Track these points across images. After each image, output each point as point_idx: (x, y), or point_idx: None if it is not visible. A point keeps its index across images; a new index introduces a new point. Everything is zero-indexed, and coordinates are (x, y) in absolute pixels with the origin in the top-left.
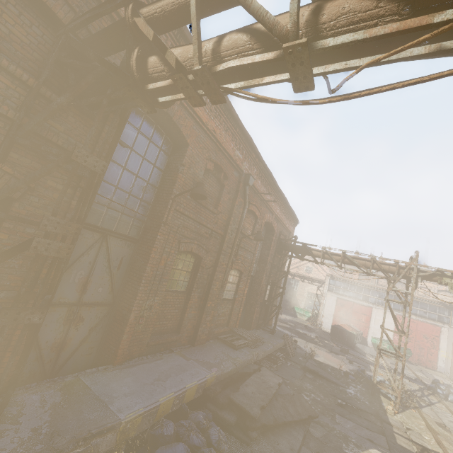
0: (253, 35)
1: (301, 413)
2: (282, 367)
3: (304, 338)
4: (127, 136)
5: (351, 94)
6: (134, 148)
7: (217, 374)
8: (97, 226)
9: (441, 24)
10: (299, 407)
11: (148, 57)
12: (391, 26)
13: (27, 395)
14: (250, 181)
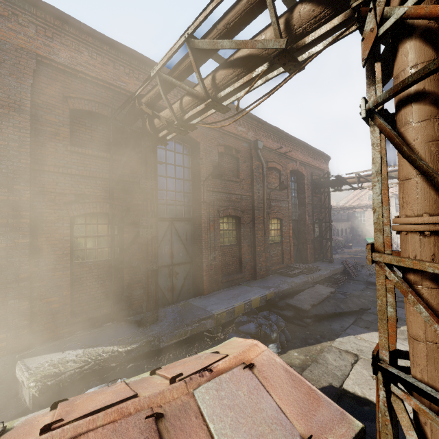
0: (194, 96)
1: (352, 307)
2: (344, 286)
3: None
4: (160, 157)
5: (244, 109)
6: (167, 162)
7: (275, 291)
8: (165, 218)
9: (256, 76)
10: (350, 304)
11: (153, 120)
12: (241, 81)
13: (165, 309)
14: (259, 145)
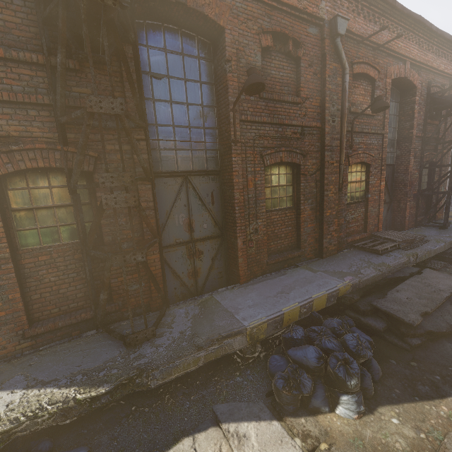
0: None
1: None
2: None
3: None
4: (157, 65)
5: None
6: (171, 74)
7: (353, 283)
8: (175, 172)
9: None
10: None
11: None
12: None
13: (177, 309)
14: (340, 27)
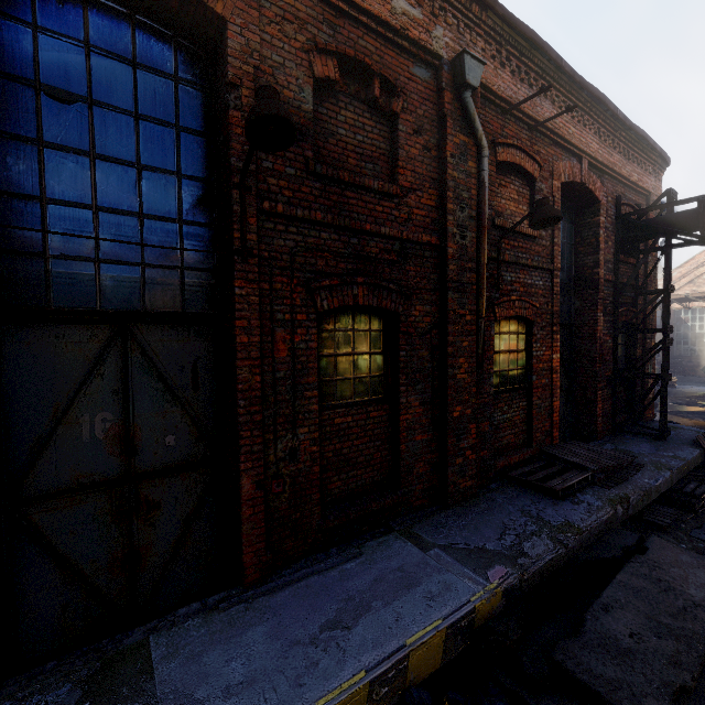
0: None
1: None
2: None
3: None
4: (59, 71)
5: None
6: (98, 98)
7: (507, 585)
8: (90, 311)
9: None
10: None
11: None
12: None
13: None
14: (471, 73)
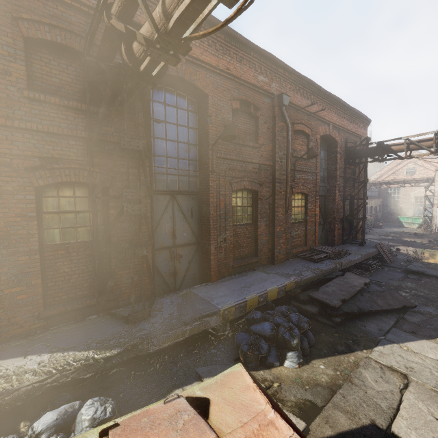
0: None
1: (393, 304)
2: (377, 273)
3: (411, 245)
4: (158, 114)
5: None
6: (167, 120)
7: (296, 281)
8: (165, 191)
9: None
10: (390, 300)
11: (132, 45)
12: None
13: (163, 299)
14: (285, 100)
